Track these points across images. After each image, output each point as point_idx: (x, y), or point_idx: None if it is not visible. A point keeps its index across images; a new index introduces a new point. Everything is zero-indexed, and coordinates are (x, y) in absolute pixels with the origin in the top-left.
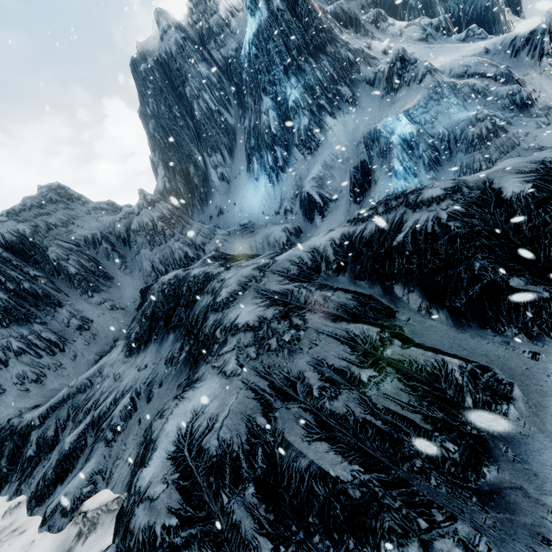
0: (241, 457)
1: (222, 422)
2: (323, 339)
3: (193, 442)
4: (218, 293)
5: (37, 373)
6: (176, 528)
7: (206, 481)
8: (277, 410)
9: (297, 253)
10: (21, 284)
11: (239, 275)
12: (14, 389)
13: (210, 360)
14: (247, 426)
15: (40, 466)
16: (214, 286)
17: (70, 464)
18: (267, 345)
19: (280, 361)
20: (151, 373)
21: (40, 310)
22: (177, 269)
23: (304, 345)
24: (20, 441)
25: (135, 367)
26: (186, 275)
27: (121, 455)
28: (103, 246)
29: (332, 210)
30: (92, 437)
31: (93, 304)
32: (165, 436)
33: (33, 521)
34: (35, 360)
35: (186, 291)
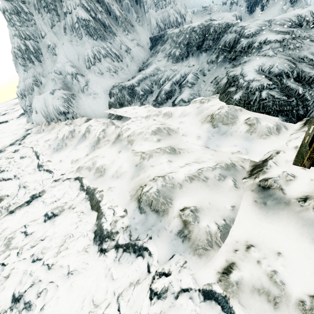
0: (289, 72)
1: (276, 66)
2: (312, 47)
3: (264, 71)
4: (243, 32)
5: (114, 69)
6: (271, 84)
7: (276, 78)
8: (297, 64)
9: (287, 16)
10: (97, 14)
11: (255, 24)
12: (107, 73)
13: (252, 55)
14: (289, 66)
15: (149, 97)
16: (236, 29)
17: (171, 94)
18: (288, 47)
19: (294, 53)
20: (199, 67)
21: (107, 35)
22: (171, 28)
23: (304, 49)
24: (129, 91)
25: (185, 66)
26: (210, 24)
27: (200, 90)
28: (126, 1)
29: (270, 6)
30: (177, 87)
31: (128, 39)
32: (248, 71)
33: (164, 107)
34: (112, 62)
35: (213, 32)
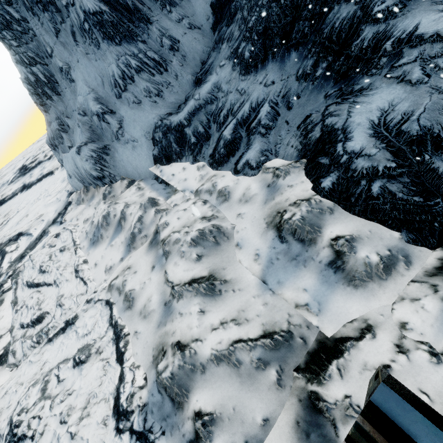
0: (441, 136)
1: (418, 116)
2: None
3: (389, 128)
4: (371, 0)
5: (156, 89)
6: (394, 168)
7: (409, 149)
8: None
9: None
10: None
11: None
12: (146, 101)
13: (377, 73)
14: None
15: (204, 148)
16: None
17: (234, 147)
18: None
19: None
20: (282, 88)
21: (136, 27)
22: None
23: None
24: (177, 134)
25: (260, 84)
26: None
27: (279, 142)
28: None
29: None
30: (243, 132)
31: (173, 21)
32: (357, 125)
33: (223, 172)
34: (151, 78)
35: (311, 0)
